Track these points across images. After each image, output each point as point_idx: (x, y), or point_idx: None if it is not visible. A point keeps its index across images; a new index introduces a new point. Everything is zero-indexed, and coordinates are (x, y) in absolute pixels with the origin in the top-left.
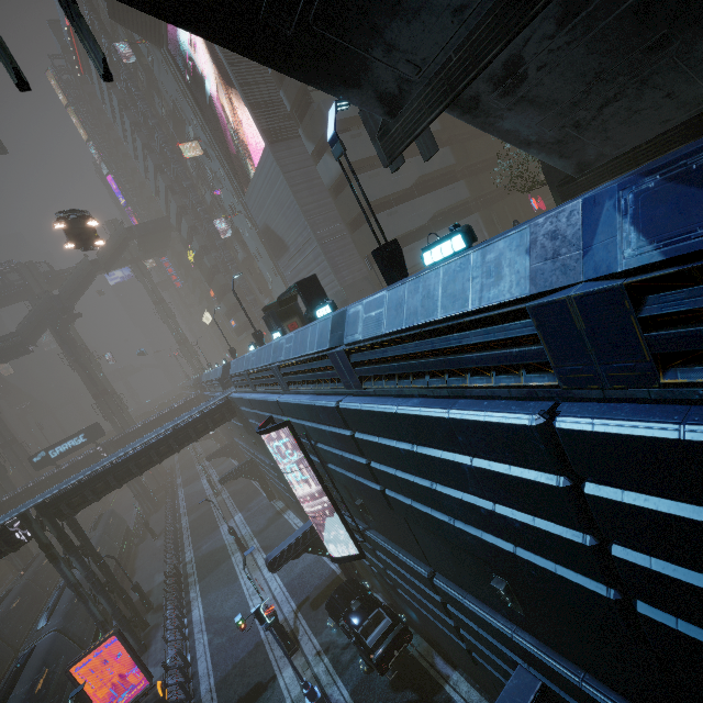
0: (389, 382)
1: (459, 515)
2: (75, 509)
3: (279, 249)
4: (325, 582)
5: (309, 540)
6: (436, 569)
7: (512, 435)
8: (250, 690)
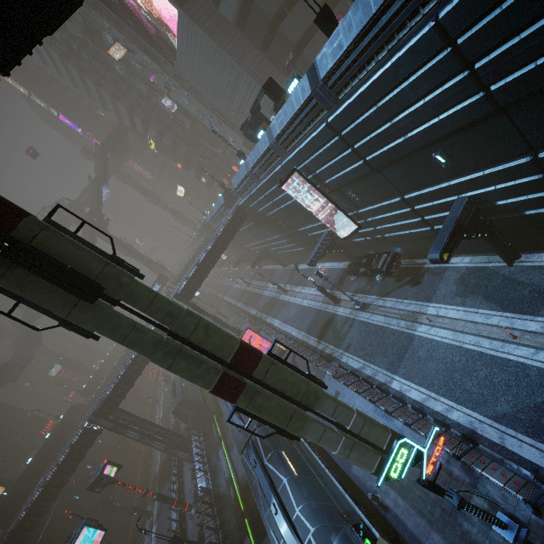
0: (354, 81)
1: (409, 127)
2: (192, 293)
3: (218, 98)
4: (340, 274)
5: (325, 247)
6: (404, 191)
7: (423, 43)
8: (325, 324)
